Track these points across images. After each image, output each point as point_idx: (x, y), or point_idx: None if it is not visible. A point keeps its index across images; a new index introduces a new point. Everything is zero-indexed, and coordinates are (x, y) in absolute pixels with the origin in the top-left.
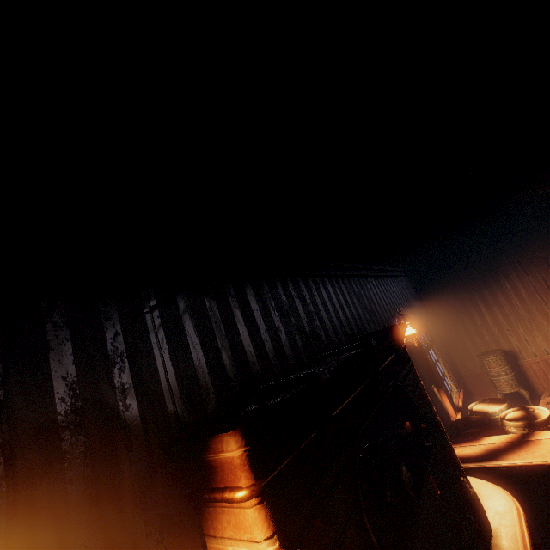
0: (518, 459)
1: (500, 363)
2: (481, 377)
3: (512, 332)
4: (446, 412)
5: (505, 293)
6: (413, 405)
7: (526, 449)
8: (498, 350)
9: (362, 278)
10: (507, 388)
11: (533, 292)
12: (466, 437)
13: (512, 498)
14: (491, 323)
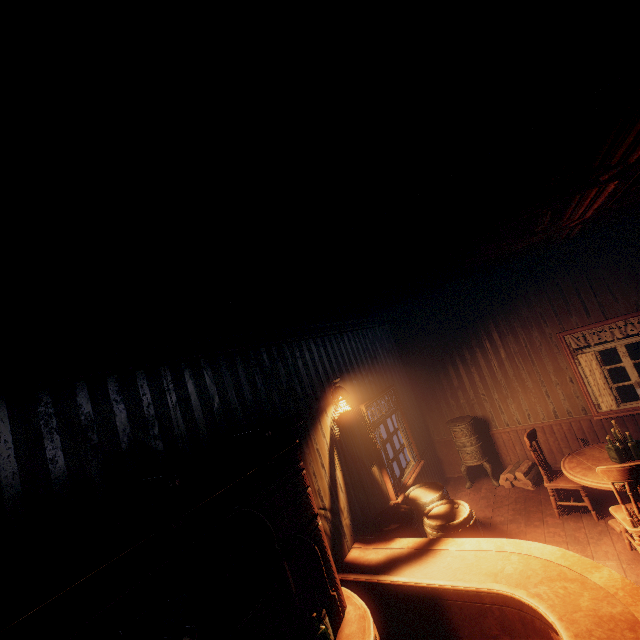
0: (408, 575)
1: (466, 433)
2: (452, 444)
3: (487, 397)
4: (384, 496)
5: (485, 353)
6: (269, 530)
7: (422, 561)
8: (469, 417)
9: (288, 344)
10: (470, 460)
11: (512, 355)
12: (382, 535)
13: (370, 634)
14: (468, 385)
